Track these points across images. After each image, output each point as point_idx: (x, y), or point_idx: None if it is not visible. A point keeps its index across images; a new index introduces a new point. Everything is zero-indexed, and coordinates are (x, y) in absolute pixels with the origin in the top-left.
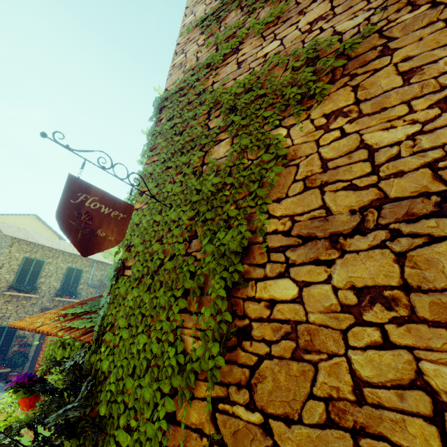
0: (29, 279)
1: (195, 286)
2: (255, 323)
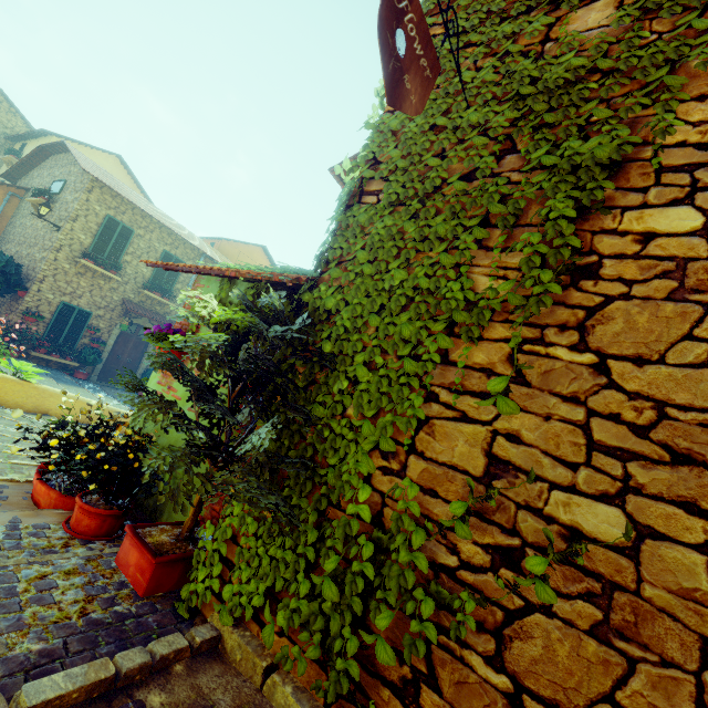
0: (111, 251)
1: (509, 210)
2: (610, 261)
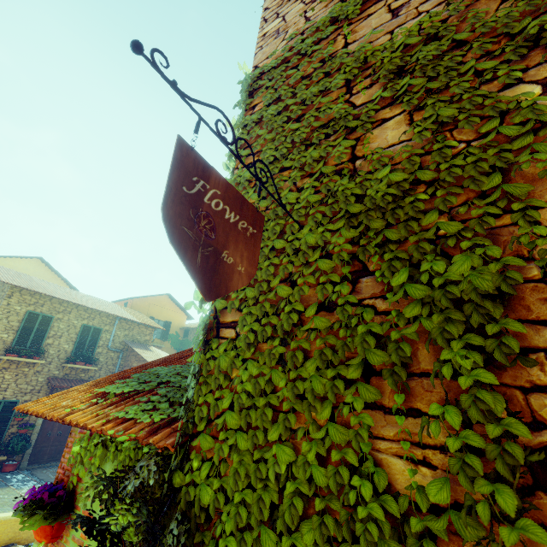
0: (33, 340)
1: (394, 359)
2: None
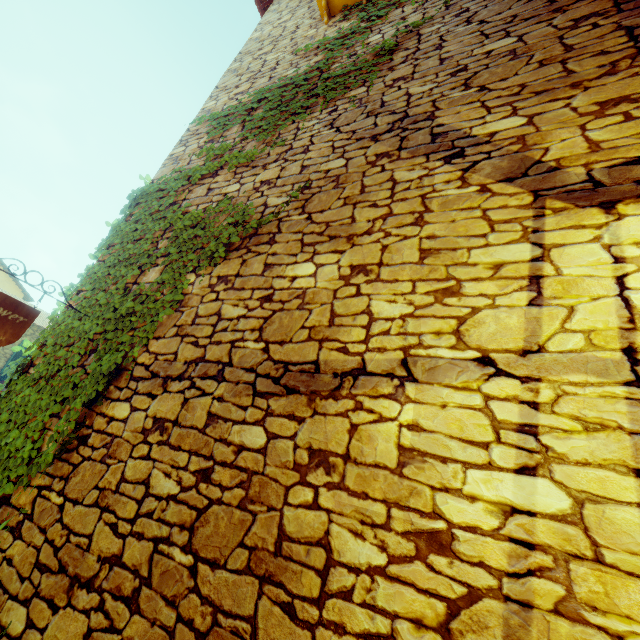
0: None
1: (70, 395)
2: (95, 433)
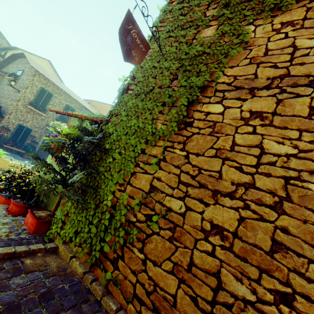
0: (42, 103)
1: (170, 100)
2: (196, 121)
